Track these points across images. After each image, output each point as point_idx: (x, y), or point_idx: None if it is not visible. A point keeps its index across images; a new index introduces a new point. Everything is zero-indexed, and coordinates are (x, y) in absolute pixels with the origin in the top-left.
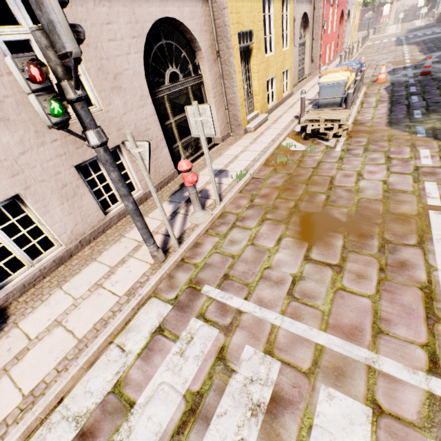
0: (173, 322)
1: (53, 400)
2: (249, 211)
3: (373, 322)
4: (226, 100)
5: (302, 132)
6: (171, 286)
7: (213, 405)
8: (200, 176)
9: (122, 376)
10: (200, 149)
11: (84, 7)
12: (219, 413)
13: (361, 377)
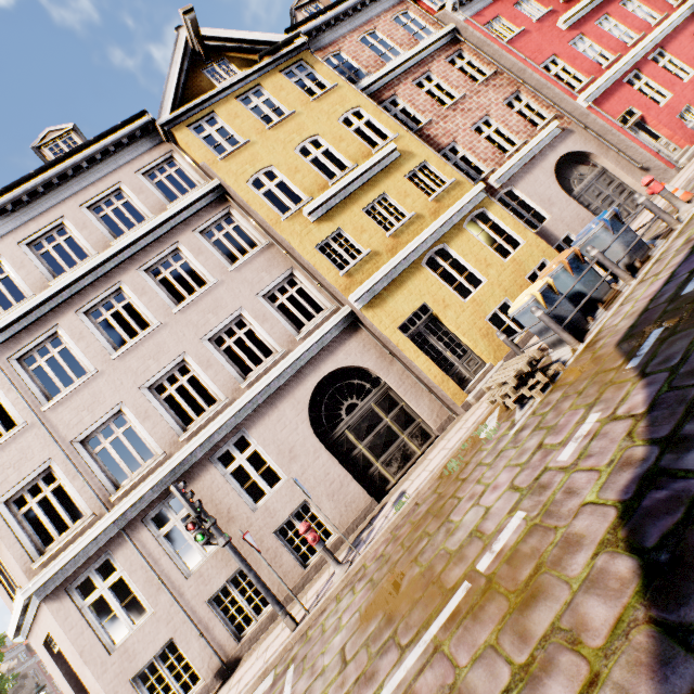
0: None
1: None
2: (373, 564)
3: None
4: (426, 384)
5: None
6: (286, 659)
7: None
8: (387, 504)
9: None
10: (413, 454)
11: (263, 424)
12: None
13: None
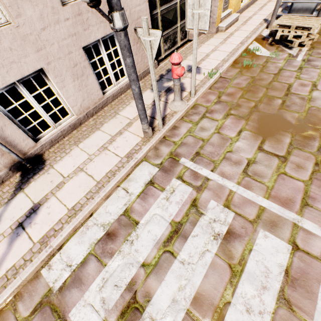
0: (160, 179)
1: (87, 214)
2: (216, 105)
3: (302, 198)
4: None
5: (268, 37)
6: (157, 155)
7: (189, 230)
8: None
9: (128, 207)
10: (176, 43)
11: None
12: (193, 235)
13: (288, 228)
